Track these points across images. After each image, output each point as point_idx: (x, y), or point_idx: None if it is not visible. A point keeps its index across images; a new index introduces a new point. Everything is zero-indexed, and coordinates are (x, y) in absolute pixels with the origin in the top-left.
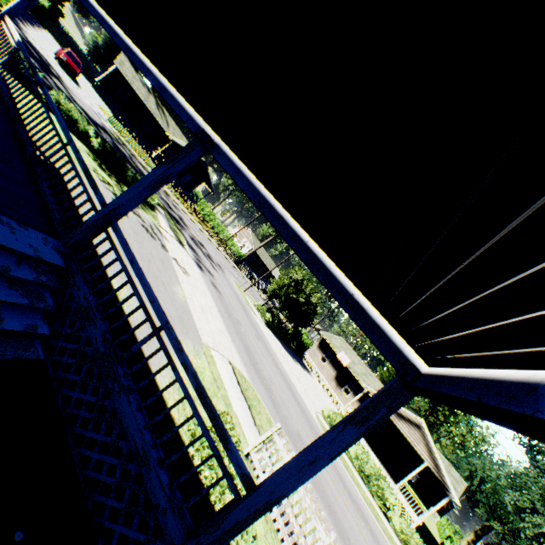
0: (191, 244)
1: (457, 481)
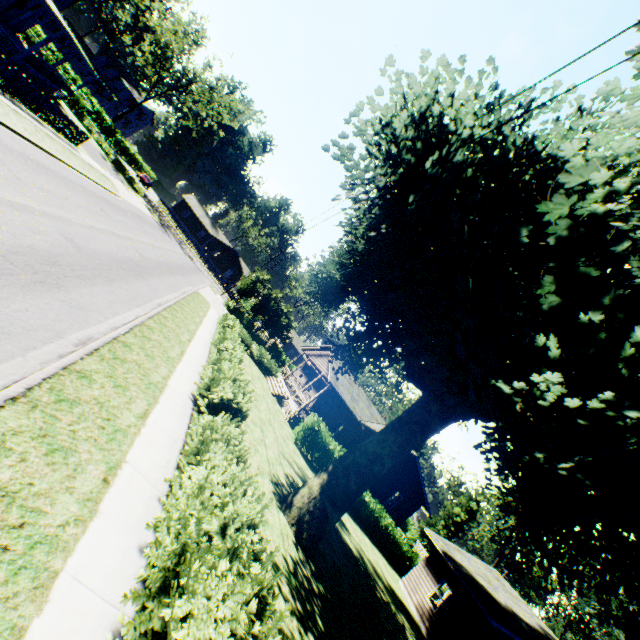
0: (167, 231)
1: None
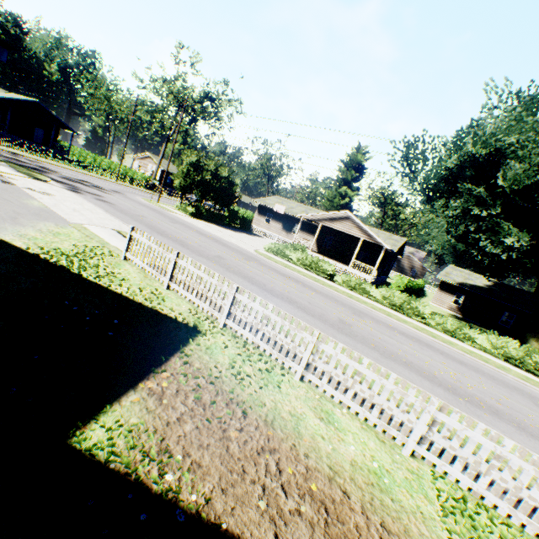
0: (62, 182)
1: (398, 241)
